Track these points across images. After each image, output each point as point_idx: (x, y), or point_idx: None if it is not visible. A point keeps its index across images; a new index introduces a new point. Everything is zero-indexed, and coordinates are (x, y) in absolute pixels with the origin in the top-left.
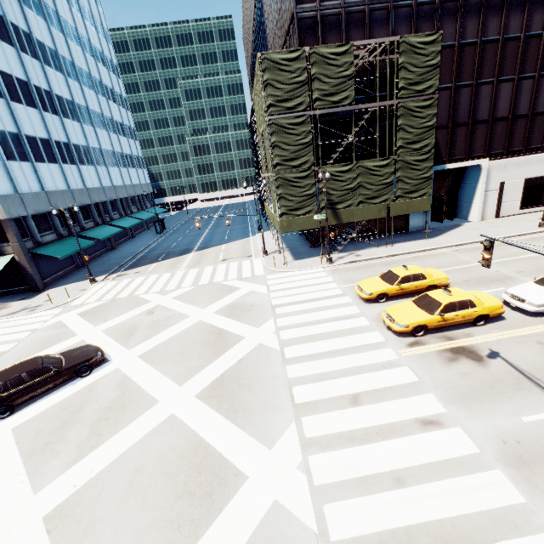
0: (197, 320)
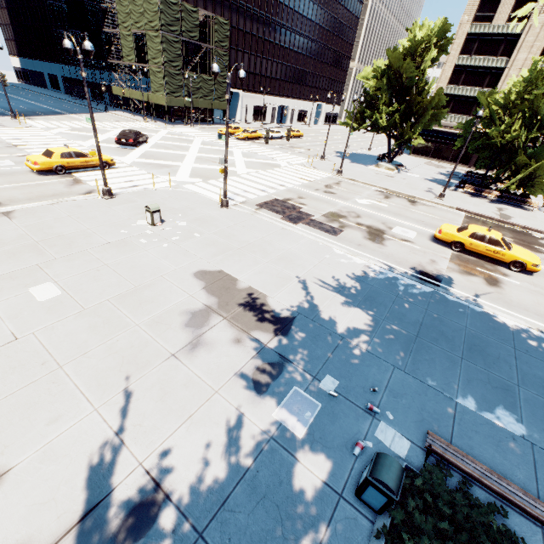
0: (162, 136)
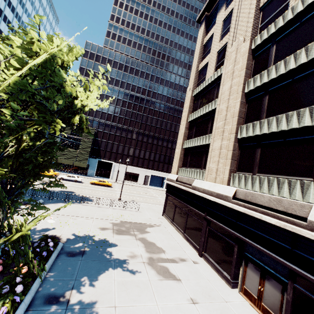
0: None
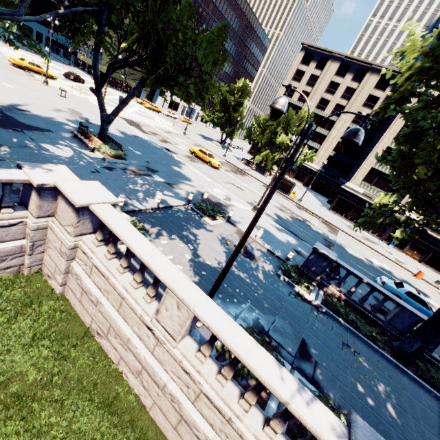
0: None
